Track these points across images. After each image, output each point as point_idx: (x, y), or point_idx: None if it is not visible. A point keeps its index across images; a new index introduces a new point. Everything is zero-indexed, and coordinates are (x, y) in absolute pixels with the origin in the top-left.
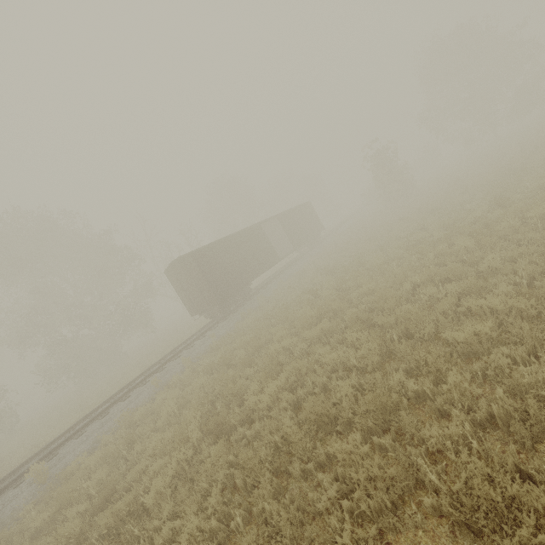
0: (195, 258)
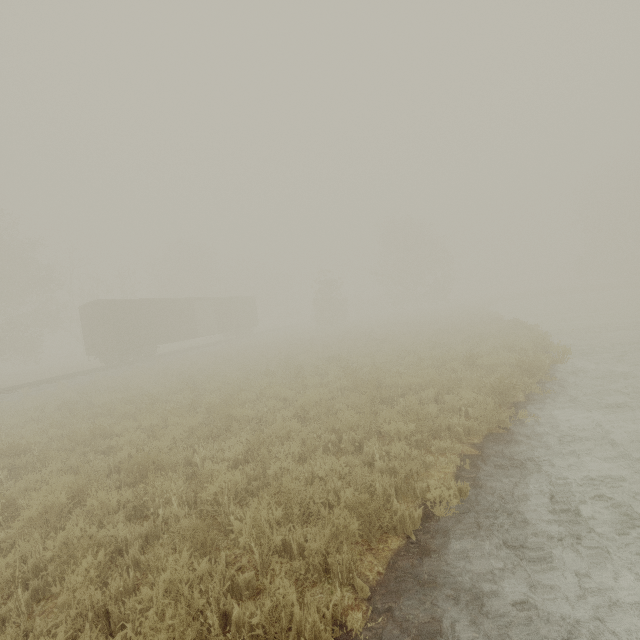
0: (114, 306)
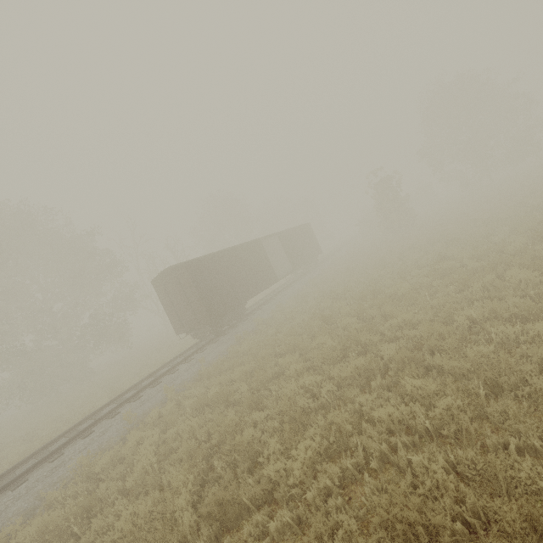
0: (189, 269)
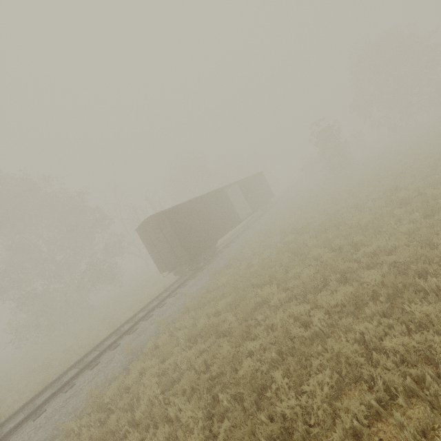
0: (168, 216)
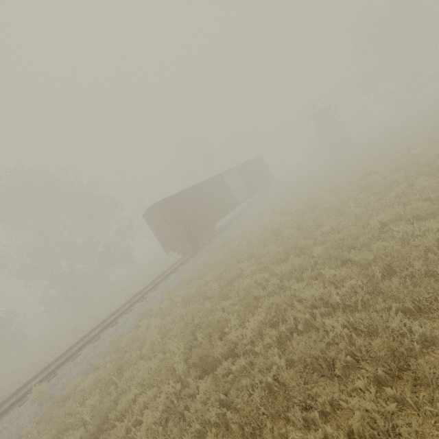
0: (169, 203)
